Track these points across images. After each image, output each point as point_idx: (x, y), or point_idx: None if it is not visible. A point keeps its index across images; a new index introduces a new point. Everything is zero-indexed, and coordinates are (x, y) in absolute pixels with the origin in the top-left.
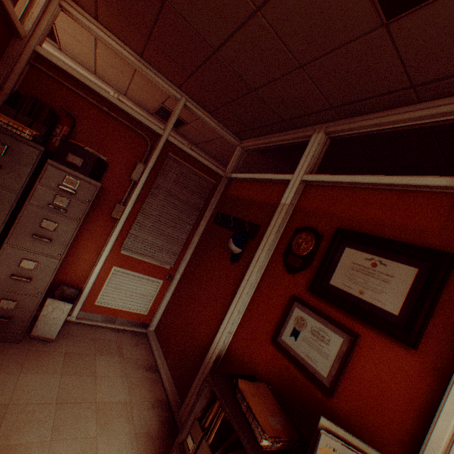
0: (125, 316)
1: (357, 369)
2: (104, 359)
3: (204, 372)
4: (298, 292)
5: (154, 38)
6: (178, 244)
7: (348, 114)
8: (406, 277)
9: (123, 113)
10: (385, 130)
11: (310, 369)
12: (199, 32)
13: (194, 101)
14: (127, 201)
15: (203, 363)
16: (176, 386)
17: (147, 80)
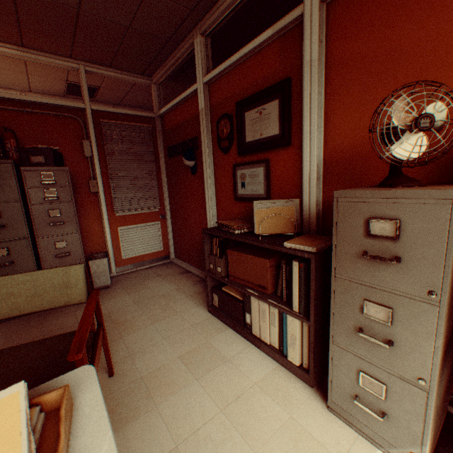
0: (149, 257)
1: (274, 177)
2: (150, 281)
3: None
4: (235, 162)
5: (24, 24)
6: (153, 189)
7: (206, 10)
8: (275, 109)
9: (44, 106)
10: (234, 9)
11: (256, 197)
12: (57, 1)
13: (91, 63)
14: (95, 176)
15: None
16: (204, 271)
17: (41, 66)
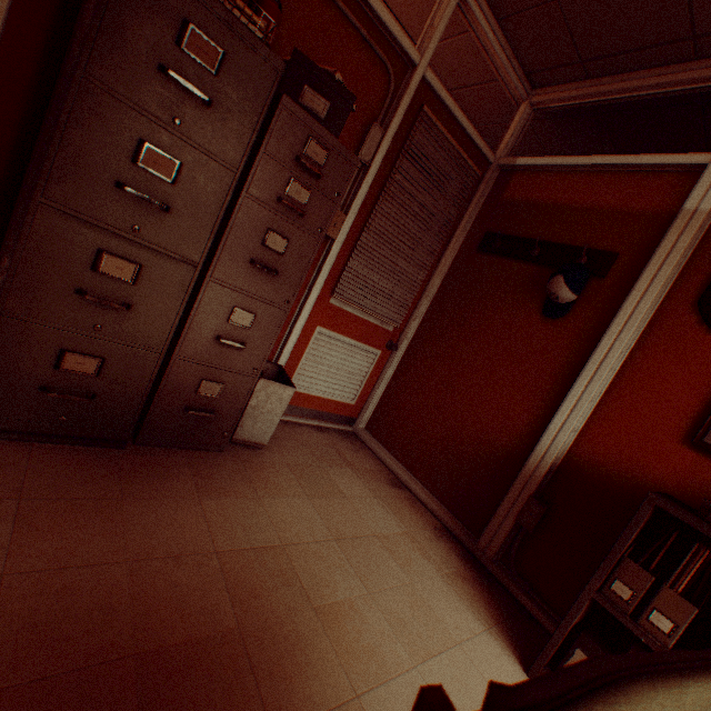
0: (326, 407)
1: None
2: (337, 472)
3: (525, 488)
4: None
5: None
6: (410, 289)
7: None
8: None
9: (356, 5)
10: None
11: None
12: None
13: None
14: (344, 204)
15: (517, 476)
16: (447, 507)
17: None
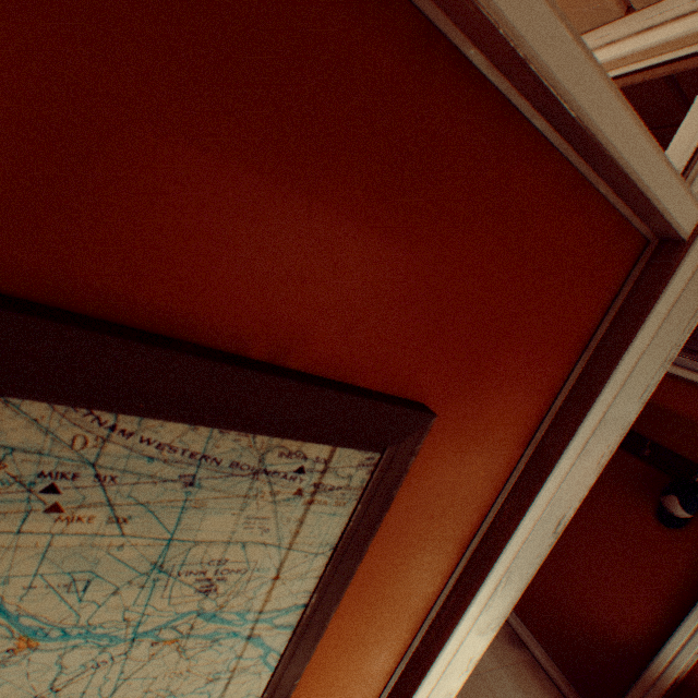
0: None
1: None
2: None
3: (647, 692)
4: None
5: None
6: None
7: None
8: None
9: None
10: None
11: None
12: None
13: None
14: None
15: (639, 677)
16: (565, 675)
17: None
